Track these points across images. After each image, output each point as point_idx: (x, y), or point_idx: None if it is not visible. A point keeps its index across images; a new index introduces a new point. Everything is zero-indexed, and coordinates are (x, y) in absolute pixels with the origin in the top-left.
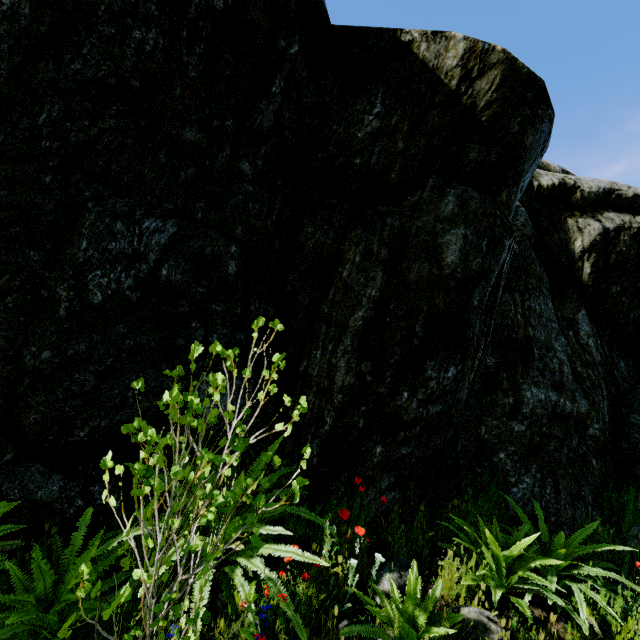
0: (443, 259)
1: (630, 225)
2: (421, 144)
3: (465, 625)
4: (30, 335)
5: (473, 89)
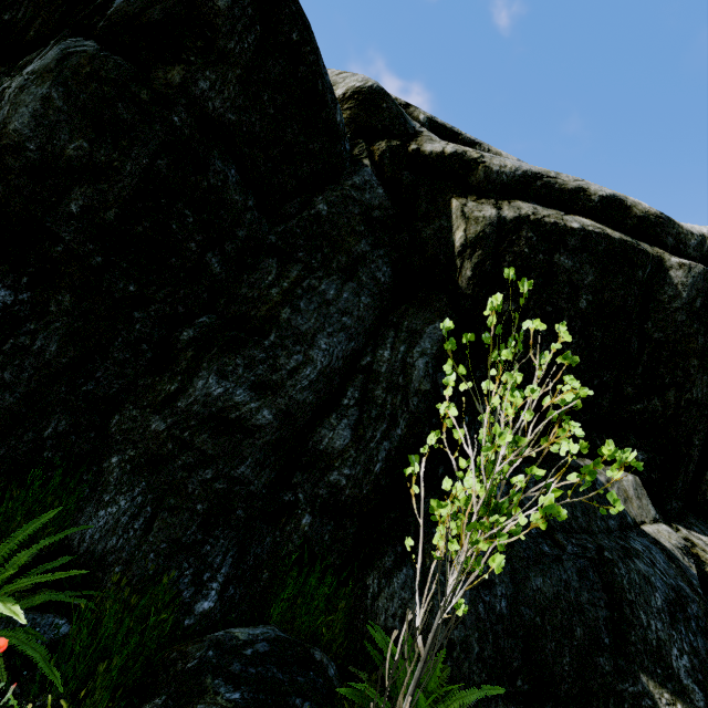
0: (6, 125)
1: (540, 217)
2: None
3: None
4: None
5: None
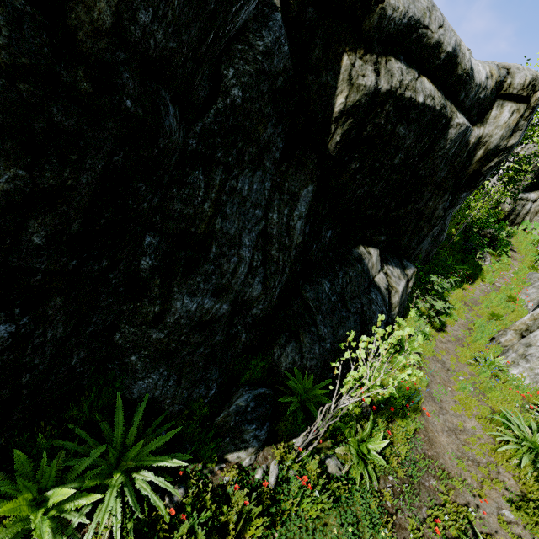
0: None
1: (403, 92)
2: None
3: None
4: None
5: None
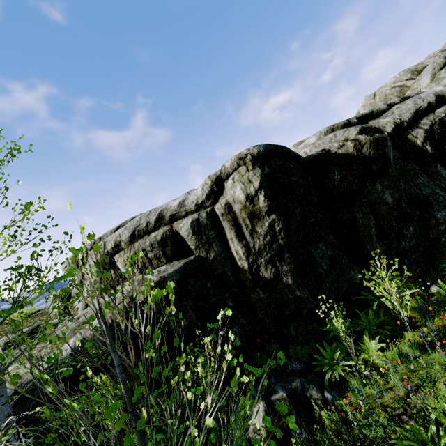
0: (388, 202)
1: (435, 121)
2: (357, 175)
3: None
4: (320, 283)
5: (362, 152)
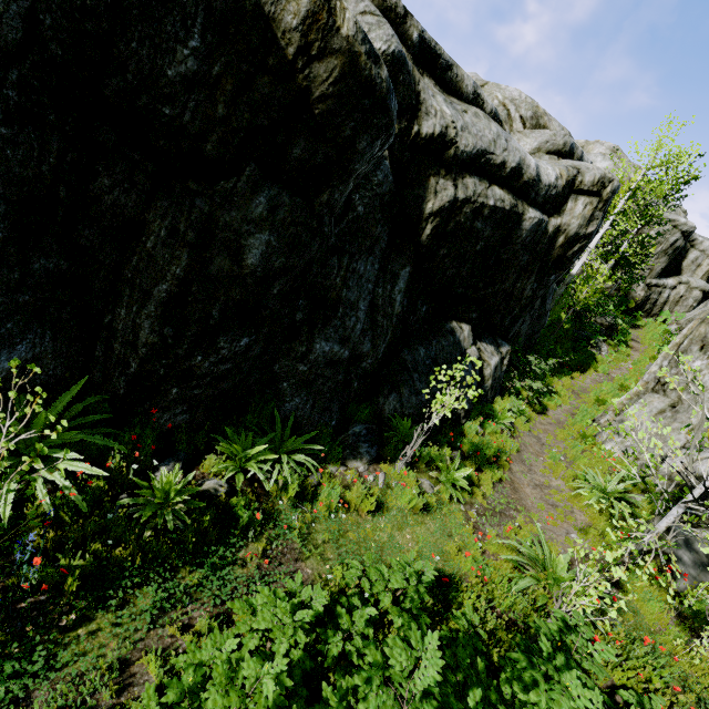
0: (244, 260)
1: (476, 199)
2: (245, 118)
3: (204, 490)
4: None
5: (311, 70)
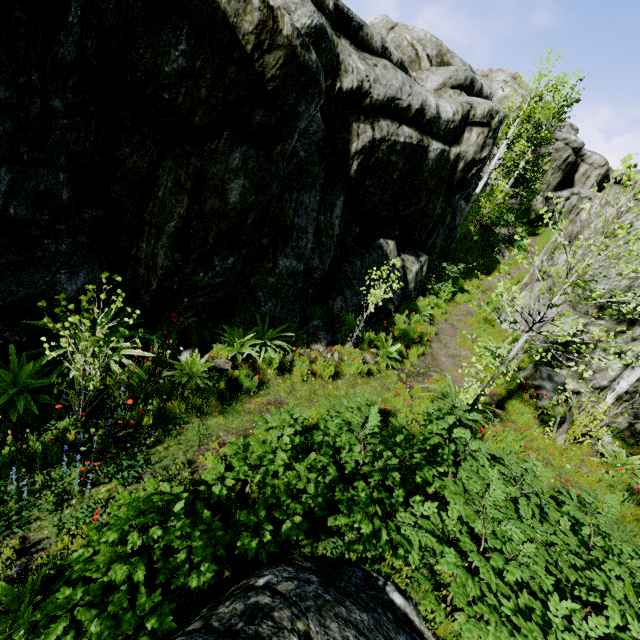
0: (228, 199)
1: (390, 138)
2: (220, 97)
3: (216, 366)
4: None
5: (264, 60)
